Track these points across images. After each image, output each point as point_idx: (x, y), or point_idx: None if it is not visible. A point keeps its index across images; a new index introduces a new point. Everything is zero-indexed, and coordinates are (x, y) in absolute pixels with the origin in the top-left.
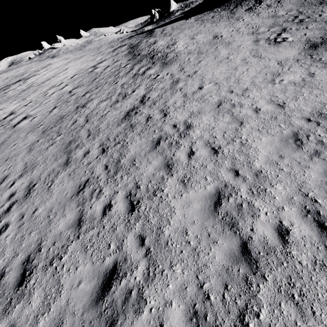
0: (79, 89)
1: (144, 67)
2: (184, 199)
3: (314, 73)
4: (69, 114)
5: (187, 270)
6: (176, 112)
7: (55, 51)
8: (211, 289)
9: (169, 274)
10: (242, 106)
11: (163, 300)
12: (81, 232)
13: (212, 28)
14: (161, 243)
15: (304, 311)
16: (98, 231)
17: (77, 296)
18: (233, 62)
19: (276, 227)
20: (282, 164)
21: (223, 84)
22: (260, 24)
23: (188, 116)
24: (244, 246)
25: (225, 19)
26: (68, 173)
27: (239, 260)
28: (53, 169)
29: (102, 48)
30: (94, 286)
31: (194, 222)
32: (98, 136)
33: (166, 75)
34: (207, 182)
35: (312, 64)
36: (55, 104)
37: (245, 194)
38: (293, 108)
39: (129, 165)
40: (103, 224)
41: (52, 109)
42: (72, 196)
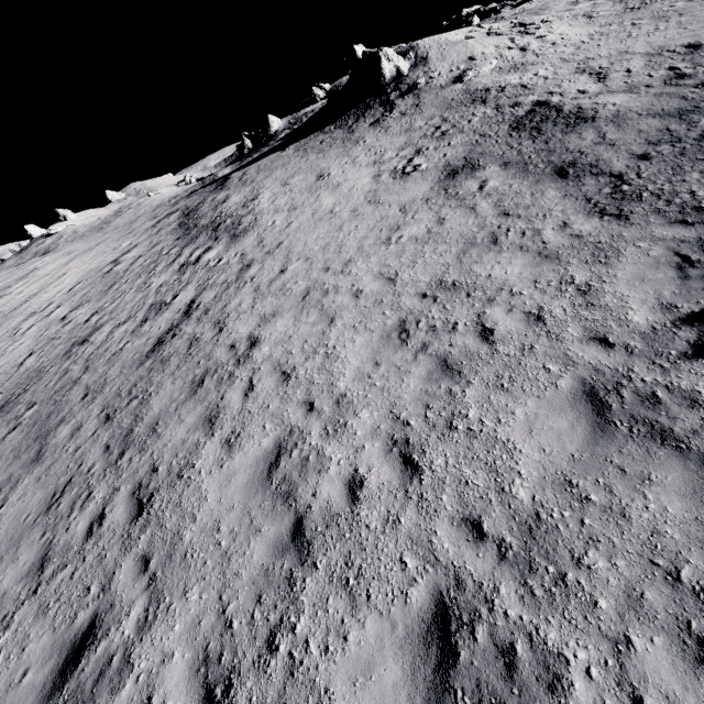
0: (81, 309)
1: (201, 249)
2: (225, 471)
3: (445, 218)
4: (55, 363)
5: (208, 590)
6: (238, 321)
7: (52, 240)
8: (238, 610)
9: (179, 608)
10: (338, 290)
11: (161, 655)
12: (43, 581)
13: (318, 162)
14: (175, 558)
15: (357, 600)
16: (73, 570)
17: (17, 699)
18: (338, 217)
19: (348, 480)
20: (377, 375)
21: (318, 257)
22: (387, 147)
23: (256, 325)
24: (298, 524)
25: (339, 144)
26: (37, 477)
27: (287, 549)
28: (10, 475)
29: (137, 223)
30: (50, 671)
31: (234, 506)
32: (102, 393)
33: (233, 257)
34: (265, 432)
35: (445, 203)
36: (32, 348)
37: (316, 439)
38: (407, 280)
39: (146, 434)
40: (84, 554)
41: (24, 358)
42: (37, 518)
